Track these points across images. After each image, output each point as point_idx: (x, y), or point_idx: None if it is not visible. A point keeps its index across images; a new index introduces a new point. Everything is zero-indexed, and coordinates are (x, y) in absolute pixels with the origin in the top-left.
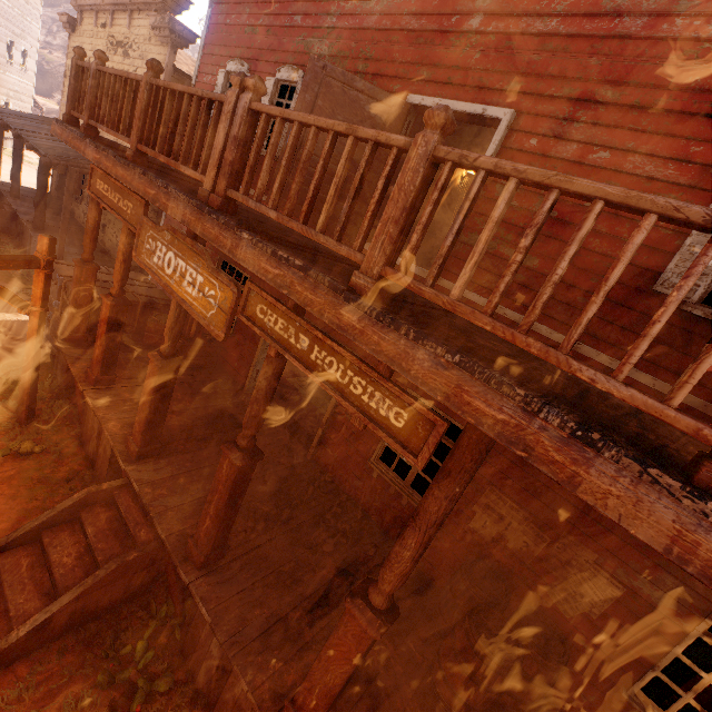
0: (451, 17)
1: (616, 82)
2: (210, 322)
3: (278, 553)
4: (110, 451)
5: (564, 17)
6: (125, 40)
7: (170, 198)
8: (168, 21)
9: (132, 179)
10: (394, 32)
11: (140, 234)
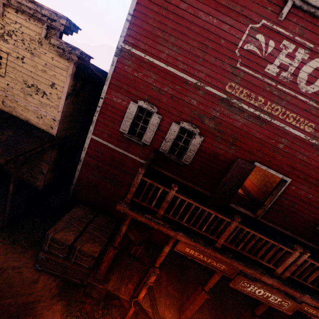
0: (272, 139)
1: (317, 180)
2: (283, 309)
3: (233, 318)
4: None
5: (307, 157)
6: None
7: (263, 276)
8: (79, 54)
9: (232, 262)
10: (248, 134)
11: (236, 279)
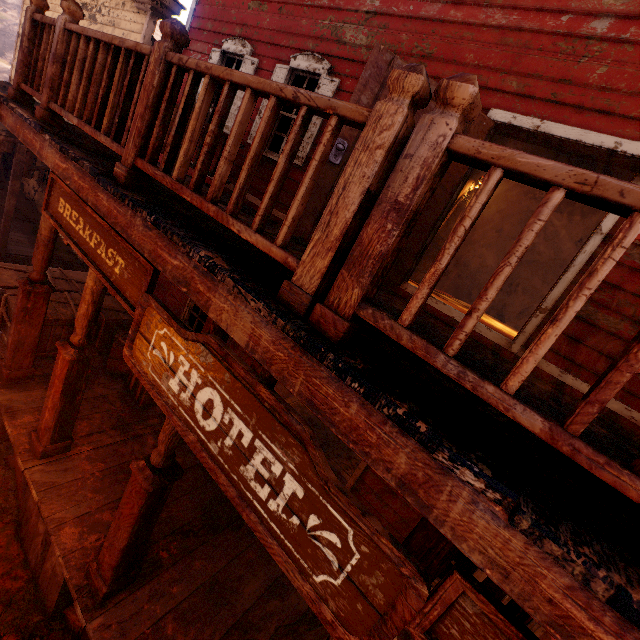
0: (559, 14)
1: None
2: (321, 594)
3: None
4: (62, 578)
5: None
6: (92, 2)
7: (217, 288)
8: None
9: (129, 223)
10: (467, 27)
11: (141, 322)
